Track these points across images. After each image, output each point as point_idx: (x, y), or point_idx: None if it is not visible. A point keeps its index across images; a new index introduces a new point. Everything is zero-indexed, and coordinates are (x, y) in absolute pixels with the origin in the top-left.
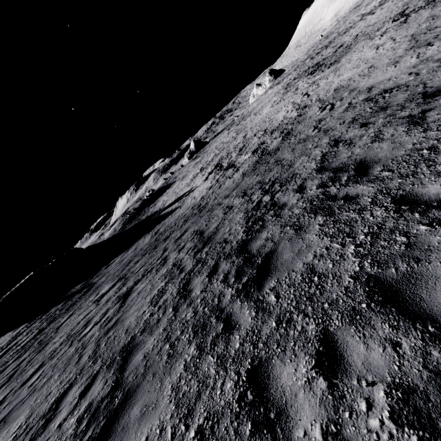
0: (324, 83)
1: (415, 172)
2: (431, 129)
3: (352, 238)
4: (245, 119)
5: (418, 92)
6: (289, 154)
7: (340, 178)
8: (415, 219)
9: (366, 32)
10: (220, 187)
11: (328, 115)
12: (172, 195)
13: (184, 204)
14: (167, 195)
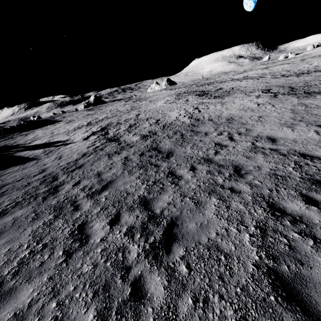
0: (214, 108)
1: None
2: None
3: None
4: (141, 101)
5: None
6: (188, 172)
7: None
8: None
9: (241, 89)
10: (93, 163)
11: (229, 143)
12: (48, 134)
13: (44, 159)
14: (44, 131)
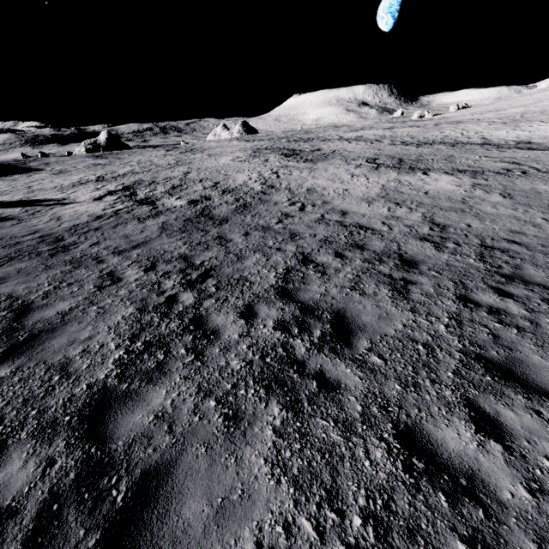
0: (298, 174)
1: (416, 382)
2: (420, 313)
3: (338, 516)
4: (195, 153)
5: (394, 250)
6: (240, 236)
7: (311, 327)
8: (443, 512)
9: (343, 154)
10: (115, 226)
11: (297, 214)
12: (21, 189)
13: (30, 220)
14: (11, 183)
